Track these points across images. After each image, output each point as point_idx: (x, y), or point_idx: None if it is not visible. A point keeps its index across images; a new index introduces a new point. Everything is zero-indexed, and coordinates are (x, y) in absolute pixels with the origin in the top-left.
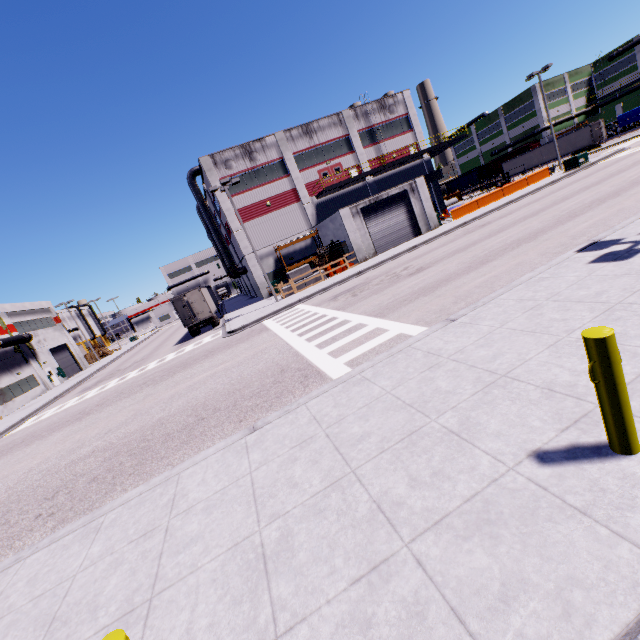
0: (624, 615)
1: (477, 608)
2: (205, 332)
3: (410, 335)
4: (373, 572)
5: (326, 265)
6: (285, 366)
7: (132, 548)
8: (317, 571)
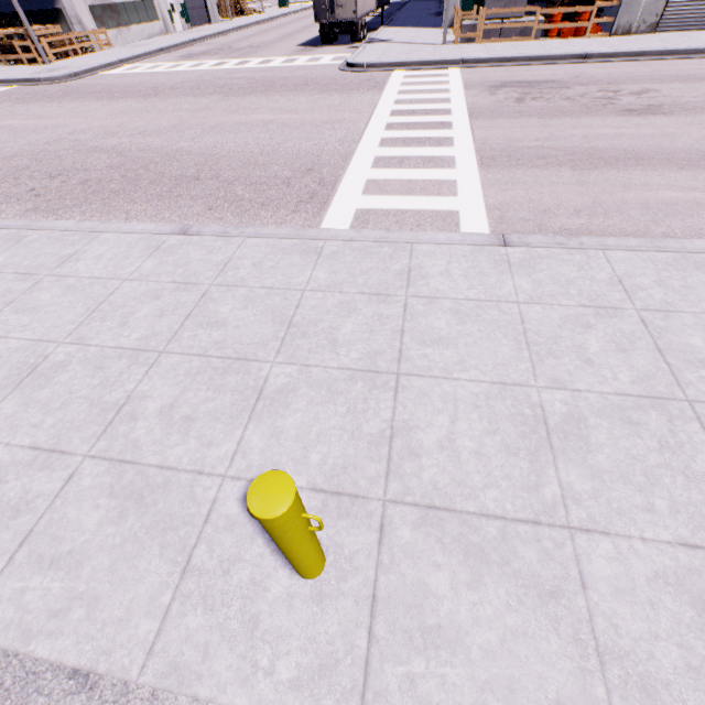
0: (70, 657)
1: (38, 548)
2: (338, 45)
3: (458, 224)
4: (47, 453)
5: (554, 9)
6: (319, 165)
7: (10, 280)
8: (34, 415)
